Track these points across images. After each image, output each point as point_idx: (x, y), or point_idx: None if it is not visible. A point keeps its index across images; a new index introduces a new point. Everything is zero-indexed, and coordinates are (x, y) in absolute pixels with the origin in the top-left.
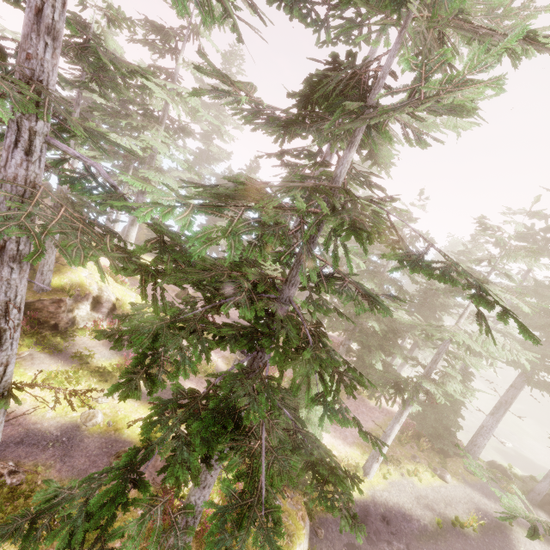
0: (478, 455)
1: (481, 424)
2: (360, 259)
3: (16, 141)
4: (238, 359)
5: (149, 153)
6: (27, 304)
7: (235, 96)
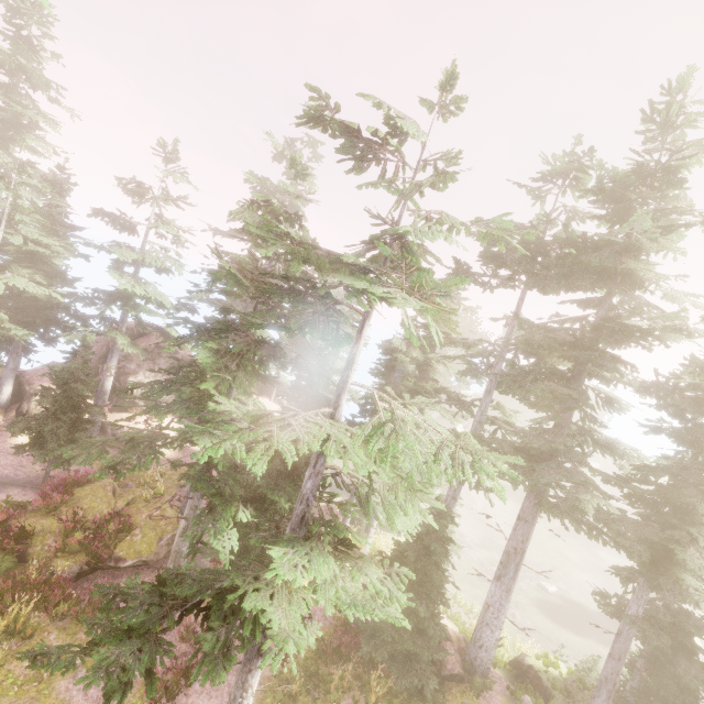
0: (489, 663)
1: (485, 600)
2: (220, 315)
3: None
4: None
5: None
6: None
7: None
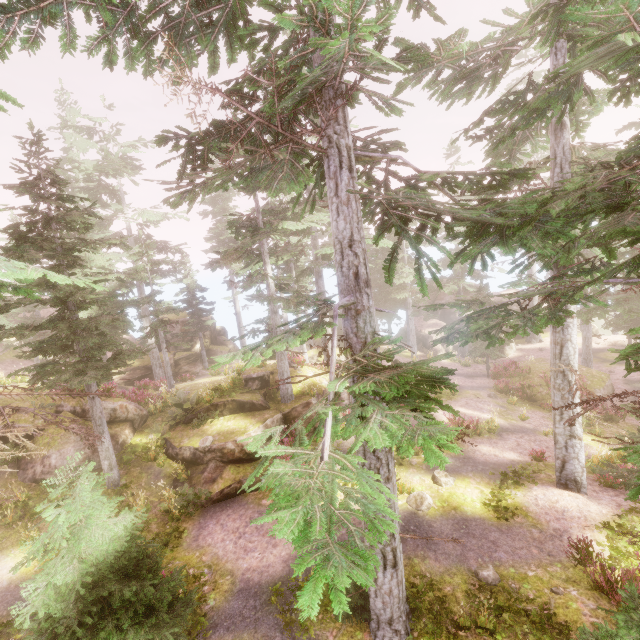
0: None
1: None
2: None
3: (340, 163)
4: (560, 372)
5: (313, 234)
6: (286, 415)
7: (438, 66)
